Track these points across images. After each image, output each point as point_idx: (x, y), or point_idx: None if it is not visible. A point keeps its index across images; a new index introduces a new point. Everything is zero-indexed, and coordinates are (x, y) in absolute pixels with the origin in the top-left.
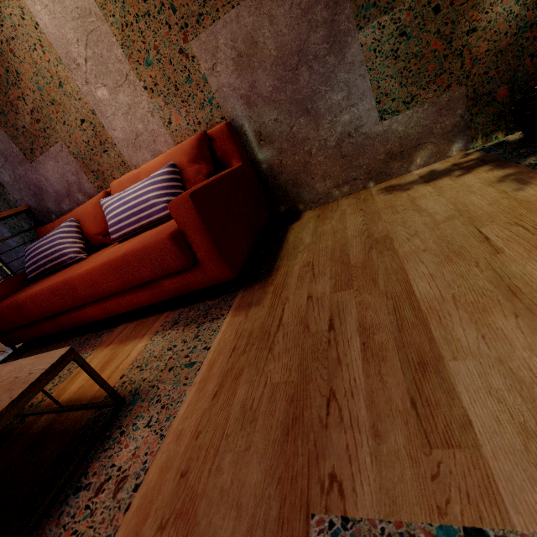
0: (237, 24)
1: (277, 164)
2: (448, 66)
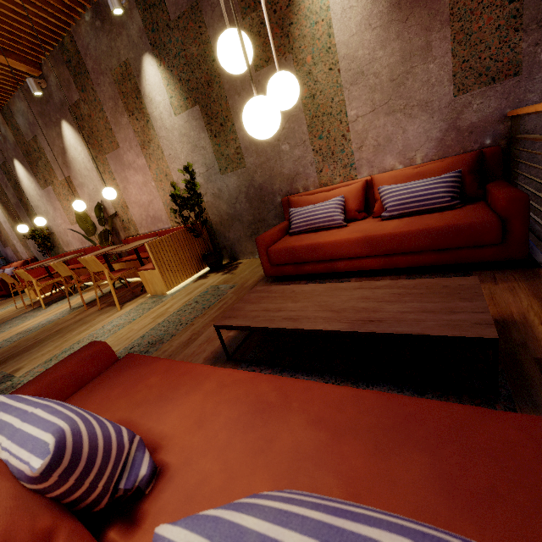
0: (32, 242)
1: None
2: None
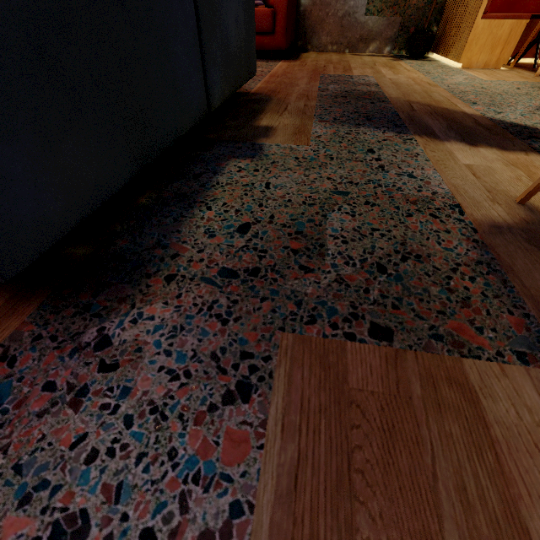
0: None
1: (309, 12)
2: (400, 3)
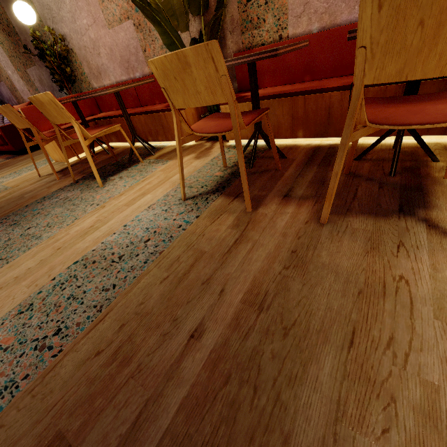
0: (36, 71)
1: None
2: None
